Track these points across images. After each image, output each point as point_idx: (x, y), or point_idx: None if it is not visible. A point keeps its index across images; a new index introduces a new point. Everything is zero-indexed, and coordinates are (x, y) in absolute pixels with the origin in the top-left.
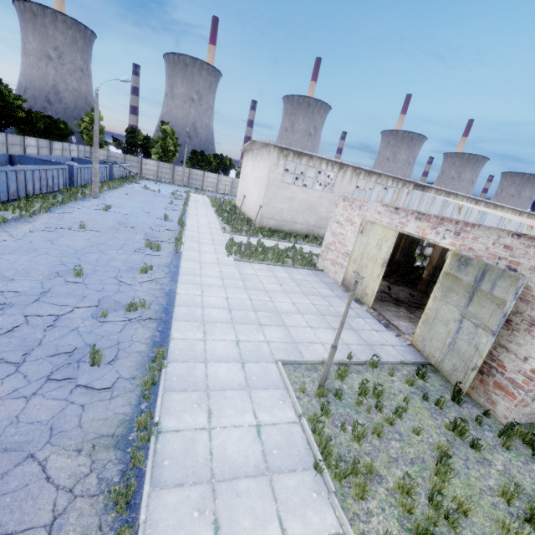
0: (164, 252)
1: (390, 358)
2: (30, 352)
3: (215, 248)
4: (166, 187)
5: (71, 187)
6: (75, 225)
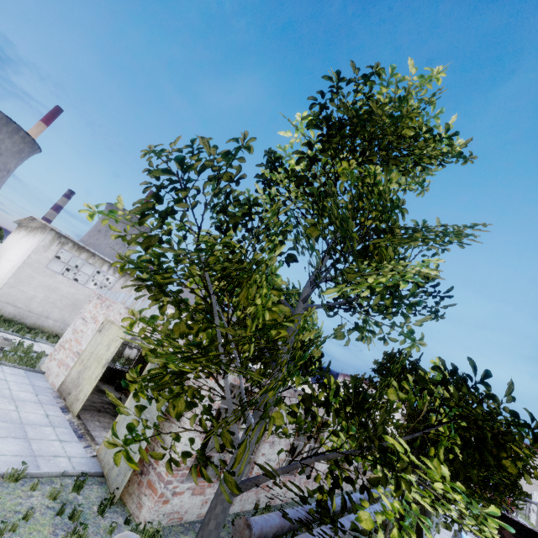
0: None
1: (54, 470)
2: None
3: None
4: None
5: None
6: None
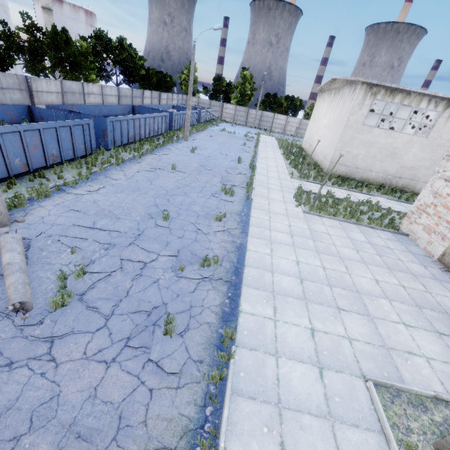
0: (236, 197)
1: None
2: (118, 303)
3: (283, 196)
4: (240, 129)
5: (170, 131)
6: (169, 166)
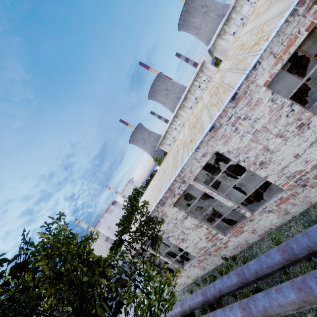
0: None
1: None
2: None
3: None
4: None
5: None
6: None
